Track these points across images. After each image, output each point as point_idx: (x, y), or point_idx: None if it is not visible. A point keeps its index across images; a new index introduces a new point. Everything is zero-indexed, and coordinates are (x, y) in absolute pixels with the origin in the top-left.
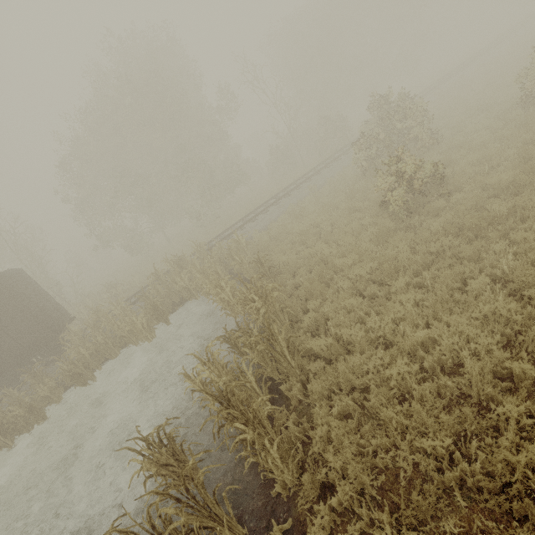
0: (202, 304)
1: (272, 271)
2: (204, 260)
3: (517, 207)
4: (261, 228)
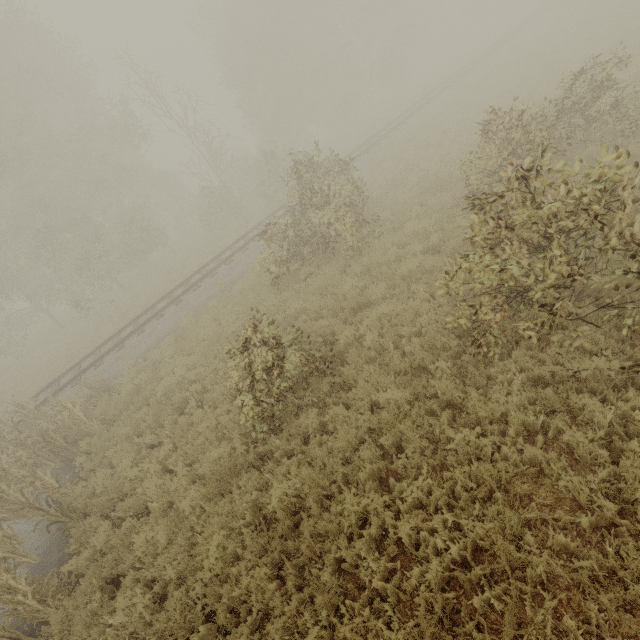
0: (9, 521)
1: (97, 486)
2: (5, 450)
3: (371, 515)
4: (141, 353)
